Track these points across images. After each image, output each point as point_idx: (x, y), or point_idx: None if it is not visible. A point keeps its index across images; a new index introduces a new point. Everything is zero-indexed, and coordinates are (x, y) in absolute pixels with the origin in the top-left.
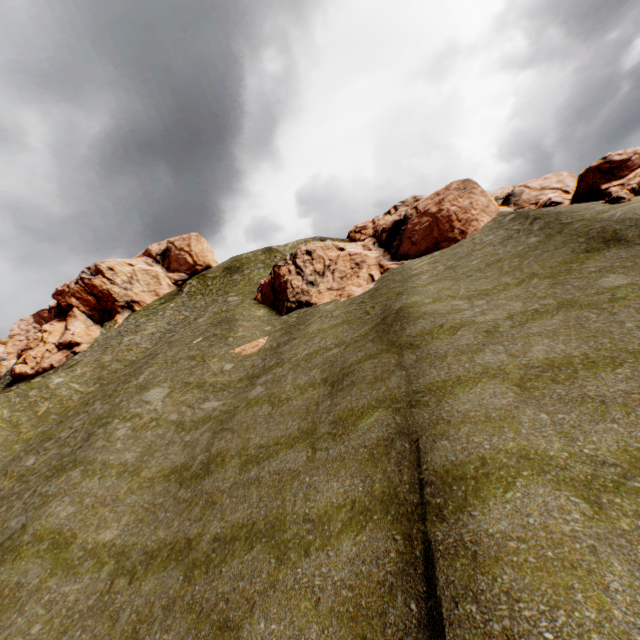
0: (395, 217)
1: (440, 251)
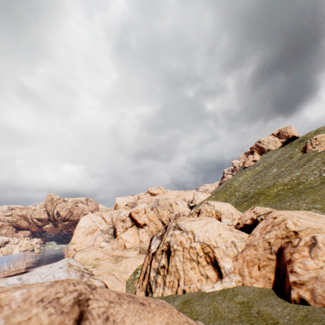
0: None
1: None
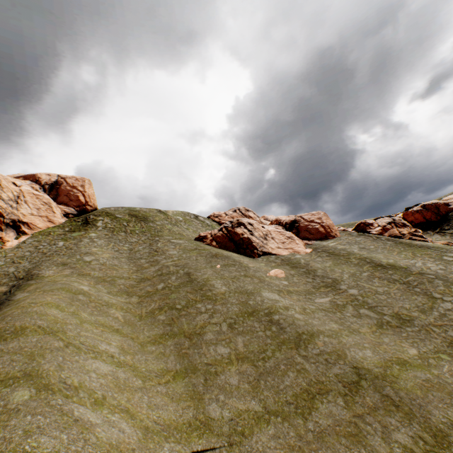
0: (290, 218)
1: (332, 240)
